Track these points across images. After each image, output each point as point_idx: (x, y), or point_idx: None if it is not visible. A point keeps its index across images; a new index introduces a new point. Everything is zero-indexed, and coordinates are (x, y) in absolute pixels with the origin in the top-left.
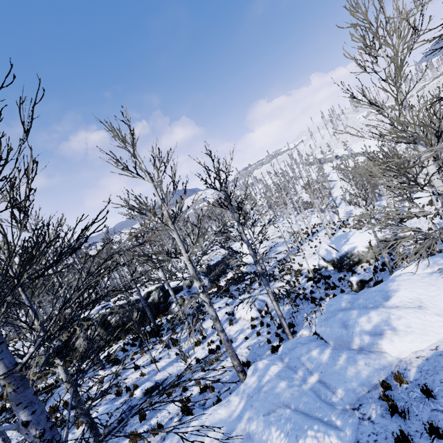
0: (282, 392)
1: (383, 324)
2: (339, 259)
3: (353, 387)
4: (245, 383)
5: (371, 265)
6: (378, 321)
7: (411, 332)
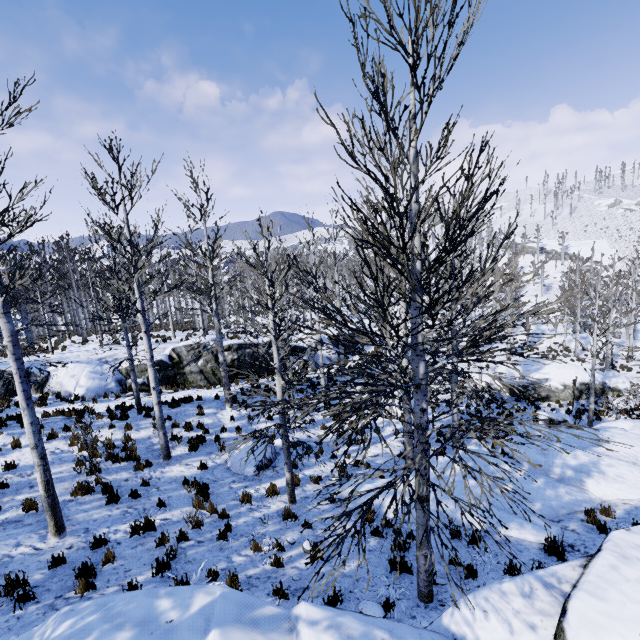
0: (473, 488)
1: (591, 465)
2: (522, 386)
3: (552, 506)
4: None
5: (562, 407)
6: (585, 461)
7: (621, 482)
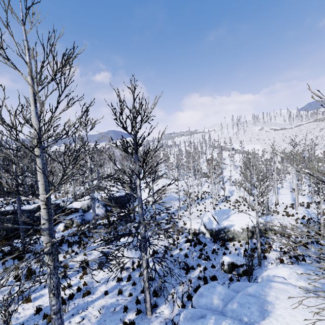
0: None
1: None
2: (217, 230)
3: None
4: None
5: (242, 246)
6: None
7: None
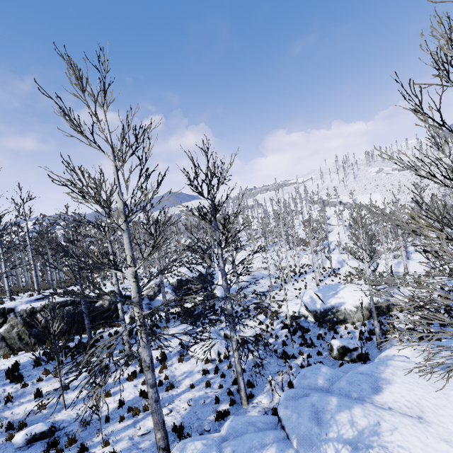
0: None
1: (370, 434)
2: (323, 311)
3: None
4: None
5: (356, 329)
6: (363, 427)
7: None
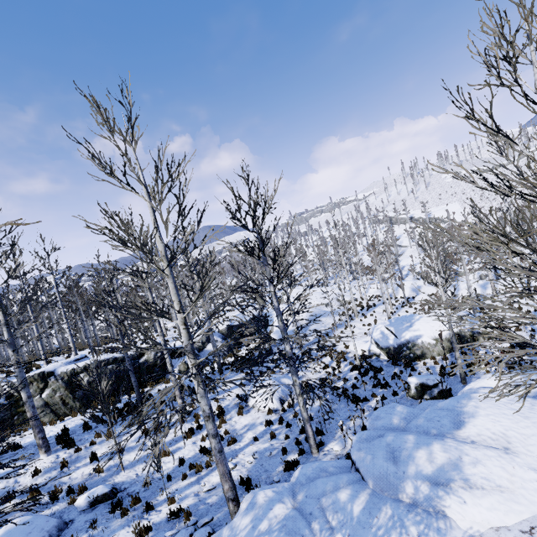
0: None
1: (451, 468)
2: (397, 347)
3: None
4: (232, 525)
5: (437, 363)
6: (443, 462)
7: (492, 491)
